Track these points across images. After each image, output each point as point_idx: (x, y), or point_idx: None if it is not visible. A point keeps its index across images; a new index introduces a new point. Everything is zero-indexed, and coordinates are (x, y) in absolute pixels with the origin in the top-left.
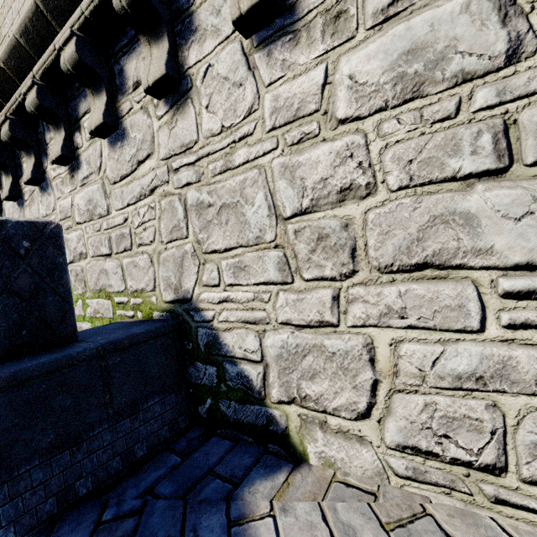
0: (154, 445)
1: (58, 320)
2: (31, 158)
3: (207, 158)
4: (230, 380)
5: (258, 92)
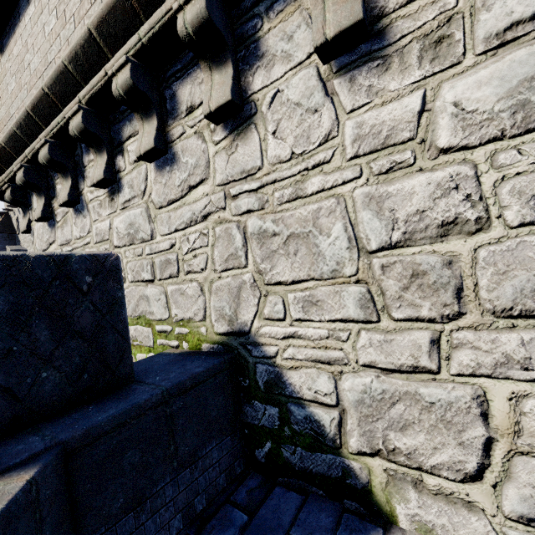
0: (213, 497)
1: (117, 360)
2: (67, 180)
3: (273, 185)
4: (296, 423)
5: (338, 119)
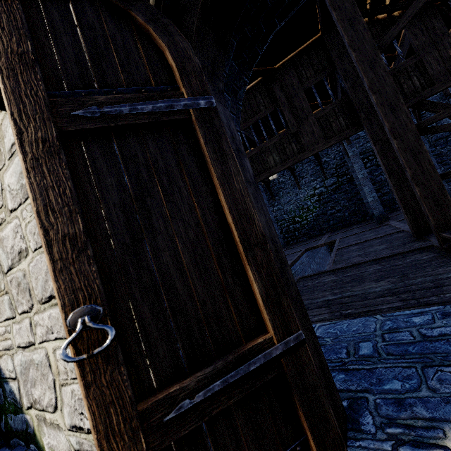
0: None
1: None
2: None
3: None
4: (8, 397)
5: None
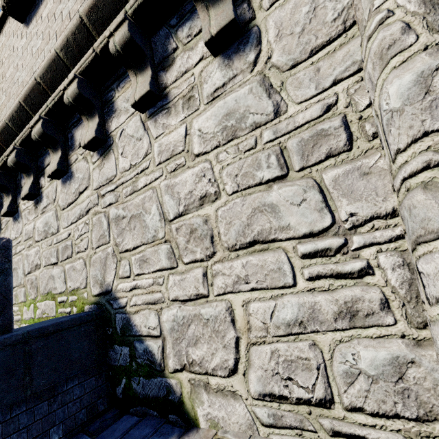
0: (71, 429)
1: None
2: (9, 197)
3: (122, 185)
4: (139, 357)
5: (150, 143)
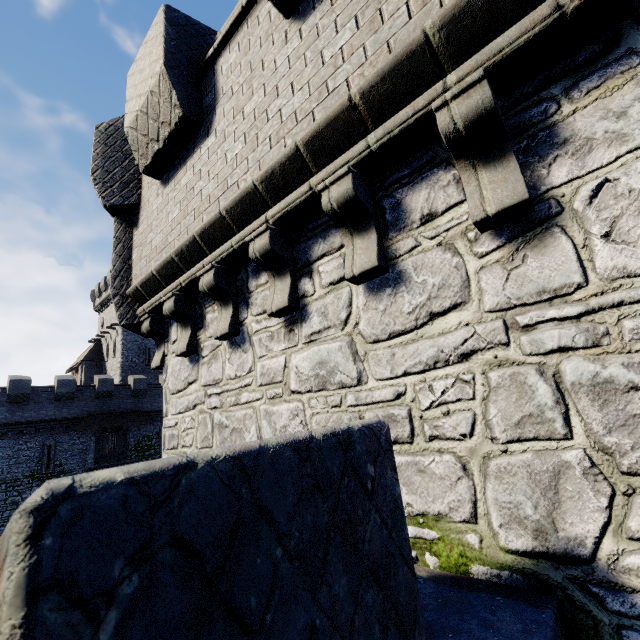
0: None
1: (411, 621)
2: (227, 308)
3: (616, 309)
4: None
5: None
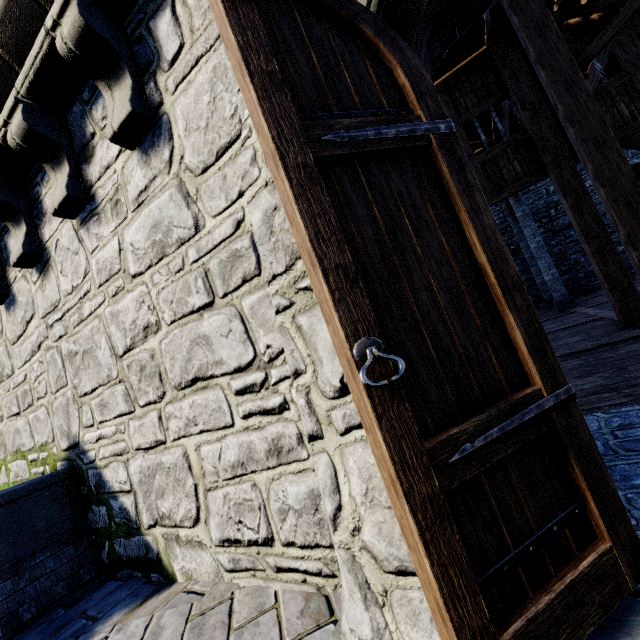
0: (47, 605)
1: None
2: None
3: (68, 313)
4: (116, 516)
5: (88, 258)
